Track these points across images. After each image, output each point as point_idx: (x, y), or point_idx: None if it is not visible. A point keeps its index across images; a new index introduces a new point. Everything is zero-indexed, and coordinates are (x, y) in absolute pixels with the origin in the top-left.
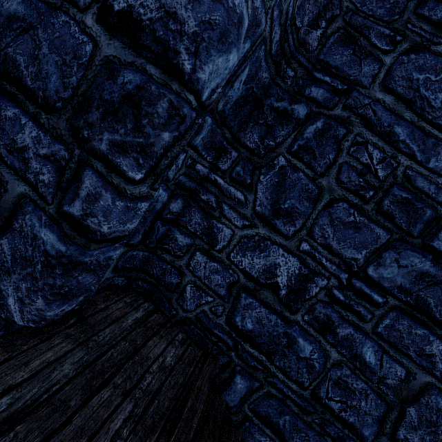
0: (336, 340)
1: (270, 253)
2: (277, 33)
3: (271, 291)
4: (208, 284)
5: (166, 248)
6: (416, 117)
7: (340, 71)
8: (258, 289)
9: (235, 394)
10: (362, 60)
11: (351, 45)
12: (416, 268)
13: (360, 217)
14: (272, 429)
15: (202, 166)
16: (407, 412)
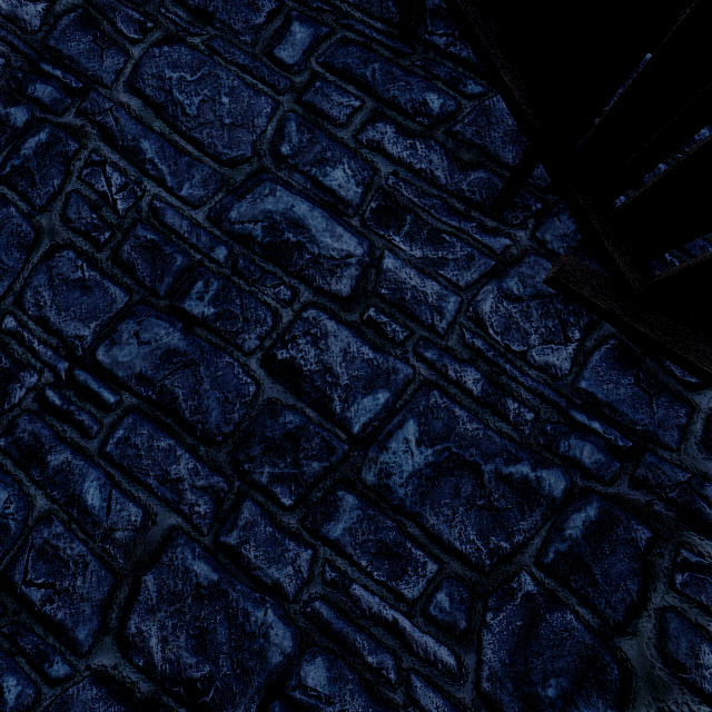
0: (46, 476)
1: None
2: None
3: None
4: None
5: None
6: (167, 128)
7: (76, 63)
8: None
9: None
10: (105, 50)
11: (92, 31)
12: (161, 345)
13: (91, 271)
14: None
15: None
16: (142, 584)
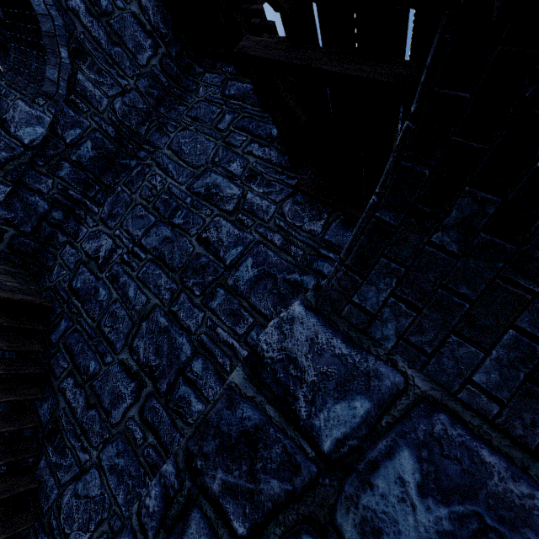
0: (118, 286)
1: (101, 239)
2: (110, 127)
3: (95, 261)
4: (67, 263)
5: (52, 243)
6: (178, 159)
7: (153, 143)
8: (90, 261)
9: (58, 333)
10: (163, 137)
11: (160, 132)
12: (163, 235)
13: (145, 212)
14: (70, 355)
15: (75, 193)
16: (141, 326)
